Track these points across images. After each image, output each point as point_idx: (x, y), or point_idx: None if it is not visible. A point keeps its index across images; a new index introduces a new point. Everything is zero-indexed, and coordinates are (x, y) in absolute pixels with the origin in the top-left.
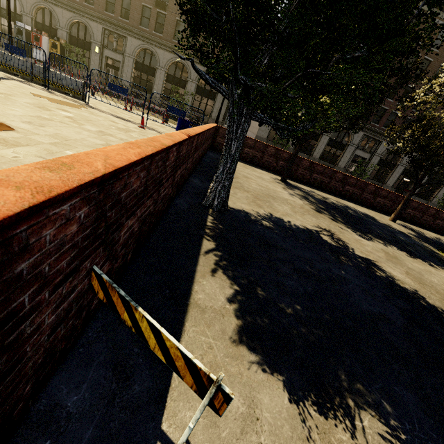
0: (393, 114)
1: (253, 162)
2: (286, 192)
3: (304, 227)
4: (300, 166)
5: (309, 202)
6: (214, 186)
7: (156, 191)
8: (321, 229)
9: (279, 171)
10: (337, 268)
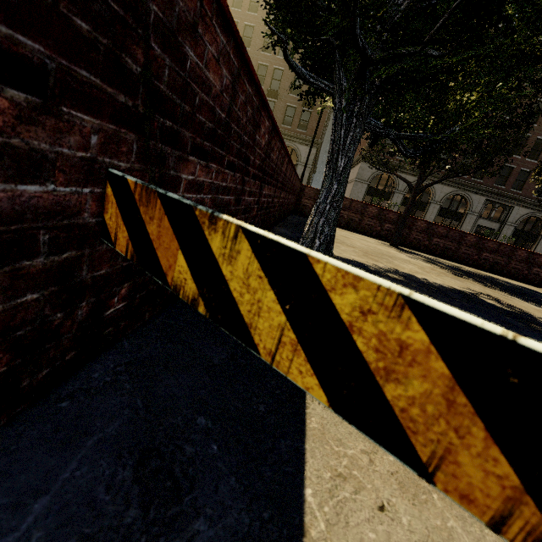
0: (522, 172)
1: (349, 227)
2: (403, 254)
3: (450, 287)
4: (414, 229)
5: (440, 267)
6: (314, 221)
7: (240, 171)
8: (476, 292)
9: (385, 237)
10: (538, 336)
